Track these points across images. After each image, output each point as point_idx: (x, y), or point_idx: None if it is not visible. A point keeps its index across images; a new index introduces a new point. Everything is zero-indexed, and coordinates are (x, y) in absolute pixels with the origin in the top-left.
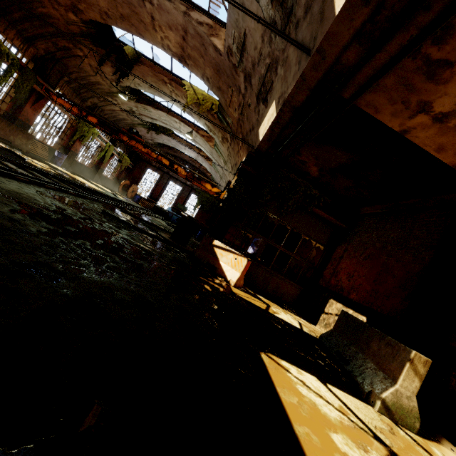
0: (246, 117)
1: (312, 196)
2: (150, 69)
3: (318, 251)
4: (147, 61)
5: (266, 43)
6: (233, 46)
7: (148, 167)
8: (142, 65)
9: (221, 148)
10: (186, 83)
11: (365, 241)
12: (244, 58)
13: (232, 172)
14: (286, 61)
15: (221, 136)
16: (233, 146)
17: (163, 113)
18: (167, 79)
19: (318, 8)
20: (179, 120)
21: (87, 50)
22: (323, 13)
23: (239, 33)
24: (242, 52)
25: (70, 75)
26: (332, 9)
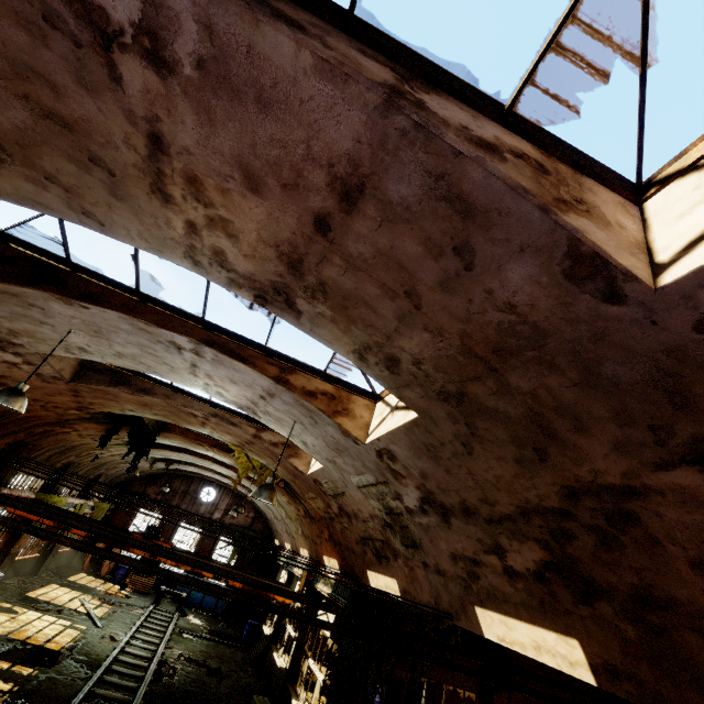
0: (340, 530)
1: (446, 631)
2: (181, 436)
3: (469, 699)
4: (176, 427)
5: (376, 522)
6: (324, 484)
7: (142, 503)
8: (168, 433)
9: (283, 504)
10: (235, 447)
11: (532, 701)
12: (341, 499)
13: (305, 540)
14: (411, 568)
15: (288, 500)
16: (309, 522)
17: (186, 454)
18: (207, 444)
19: (455, 592)
20: (213, 461)
21: (82, 426)
22: (465, 609)
23: (336, 486)
24: (338, 495)
25: (40, 450)
26: (478, 623)
